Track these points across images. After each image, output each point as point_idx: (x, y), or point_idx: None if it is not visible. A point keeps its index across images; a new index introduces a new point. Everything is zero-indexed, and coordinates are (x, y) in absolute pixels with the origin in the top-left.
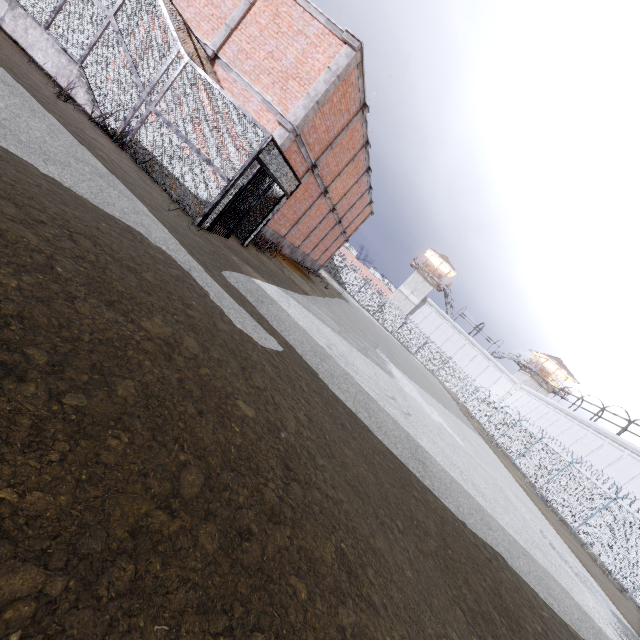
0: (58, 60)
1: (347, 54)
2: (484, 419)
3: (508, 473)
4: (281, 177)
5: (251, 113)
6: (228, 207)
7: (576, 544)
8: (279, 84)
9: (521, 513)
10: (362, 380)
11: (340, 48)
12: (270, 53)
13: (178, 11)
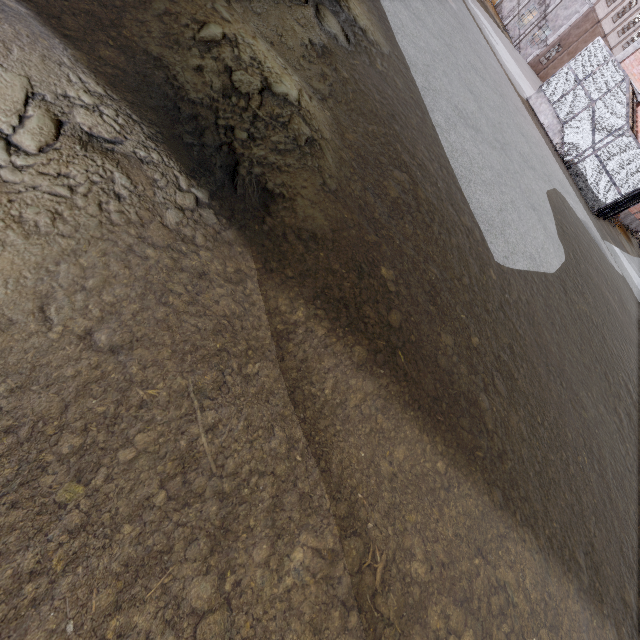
0: (551, 121)
1: None
2: None
3: None
4: None
5: None
6: (612, 205)
7: None
8: None
9: None
10: None
11: None
12: None
13: (632, 88)
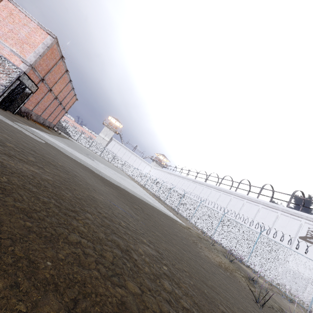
0: None
1: (50, 39)
2: (140, 180)
3: (142, 189)
4: (29, 85)
5: (5, 55)
6: (6, 97)
7: (163, 203)
8: (19, 45)
9: (139, 191)
10: (78, 156)
11: (47, 36)
12: (11, 30)
13: None
